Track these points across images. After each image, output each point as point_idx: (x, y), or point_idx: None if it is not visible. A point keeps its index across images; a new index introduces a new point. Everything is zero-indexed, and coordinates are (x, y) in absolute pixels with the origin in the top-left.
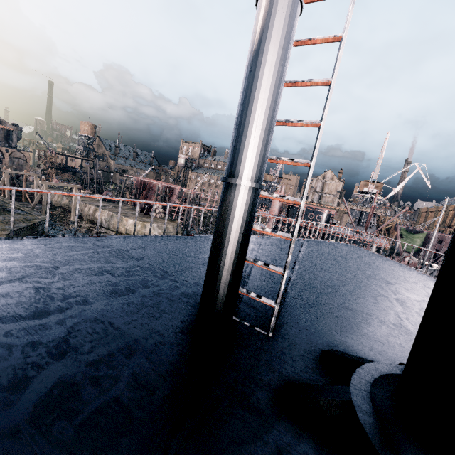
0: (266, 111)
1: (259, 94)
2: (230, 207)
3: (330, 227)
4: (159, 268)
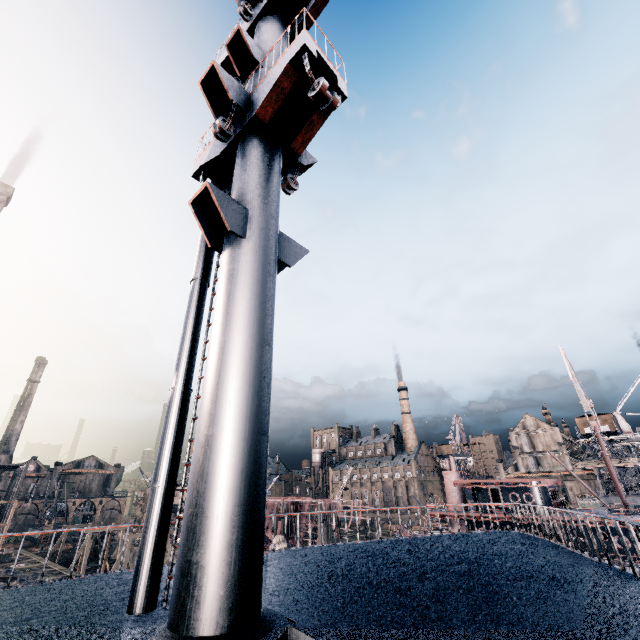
0: (168, 442)
1: (164, 435)
2: (149, 503)
3: None
4: None
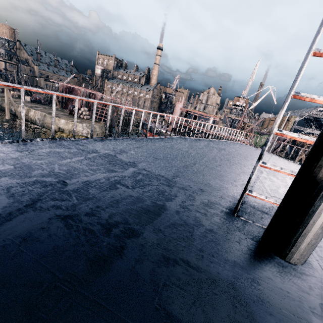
0: None
1: None
2: None
3: (213, 129)
4: (157, 174)
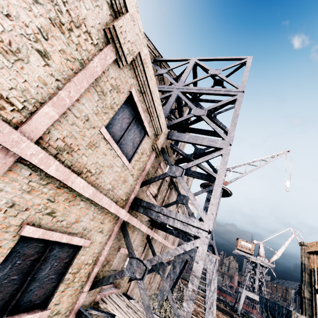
0: None
1: None
2: None
3: None
4: None
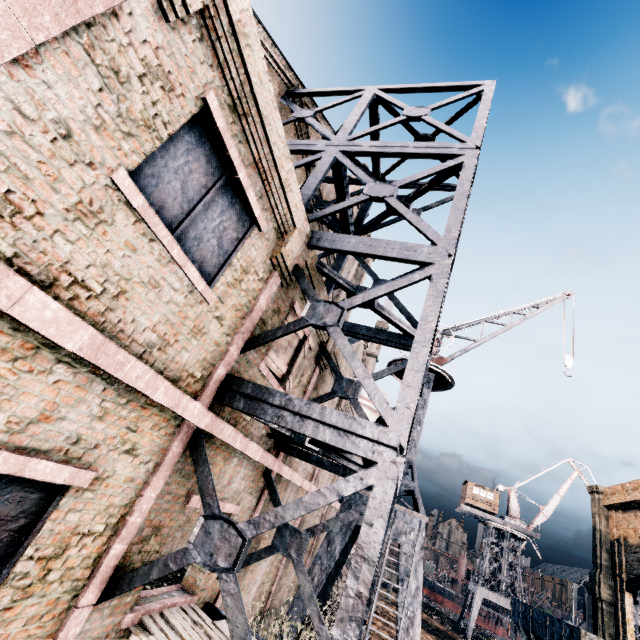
0: None
1: None
2: None
3: None
4: None
